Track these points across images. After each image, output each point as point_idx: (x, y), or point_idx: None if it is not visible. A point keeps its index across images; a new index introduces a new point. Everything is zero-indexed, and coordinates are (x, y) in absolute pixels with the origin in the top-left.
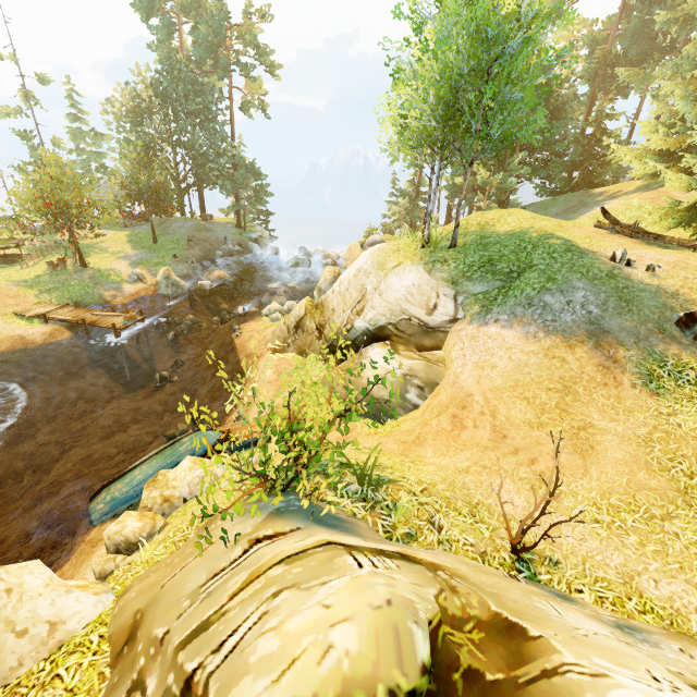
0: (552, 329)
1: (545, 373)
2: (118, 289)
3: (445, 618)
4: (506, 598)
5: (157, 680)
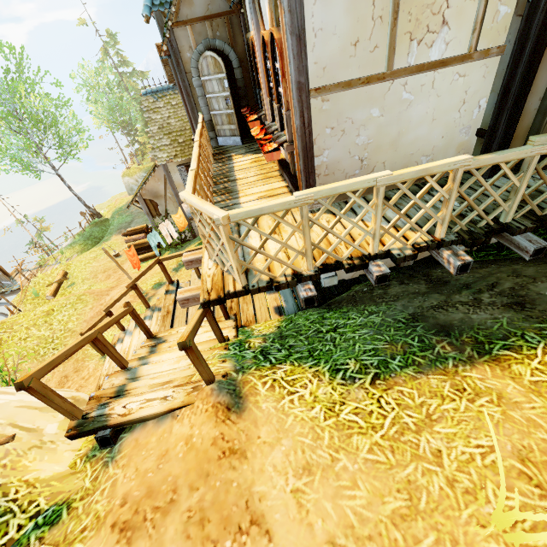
0: None
1: None
2: None
3: None
4: None
5: None
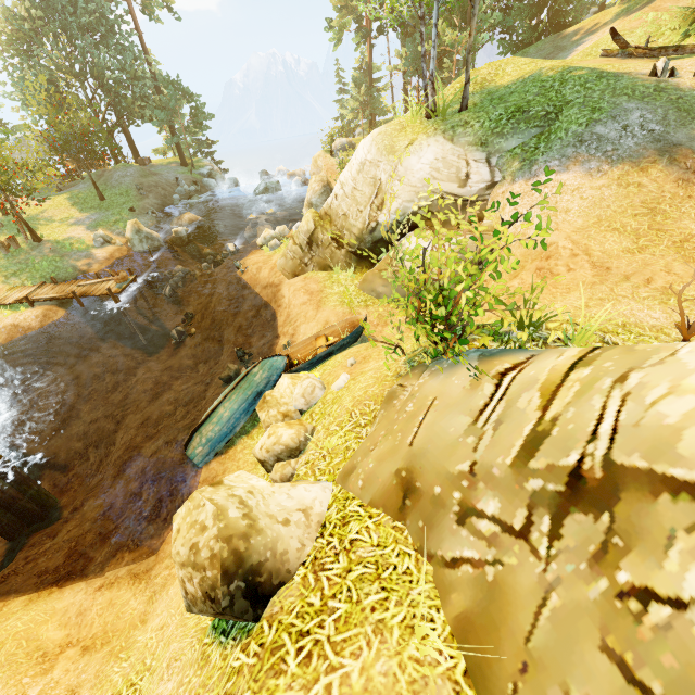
0: (617, 158)
1: (624, 202)
2: (88, 256)
3: None
4: None
5: (498, 498)
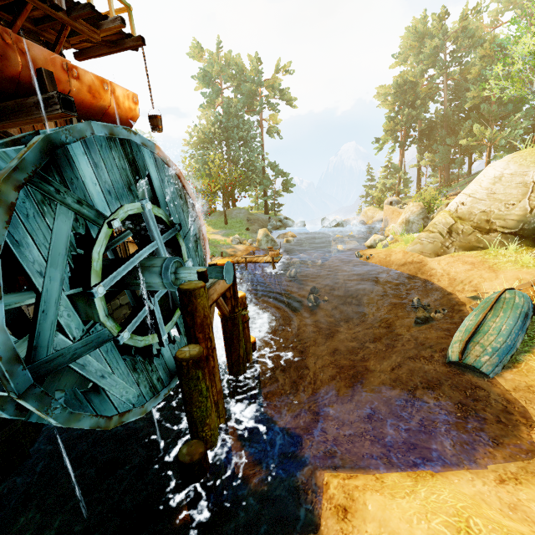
0: None
1: None
2: (232, 247)
3: None
4: None
5: None
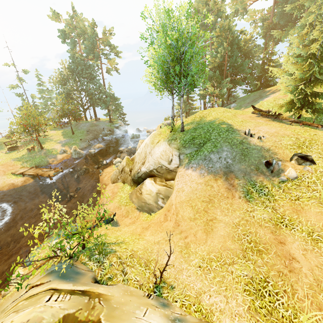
0: (210, 171)
1: (203, 193)
2: (55, 157)
3: (76, 321)
4: (120, 309)
5: None
